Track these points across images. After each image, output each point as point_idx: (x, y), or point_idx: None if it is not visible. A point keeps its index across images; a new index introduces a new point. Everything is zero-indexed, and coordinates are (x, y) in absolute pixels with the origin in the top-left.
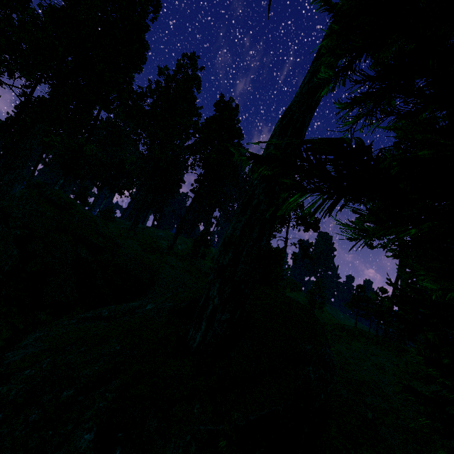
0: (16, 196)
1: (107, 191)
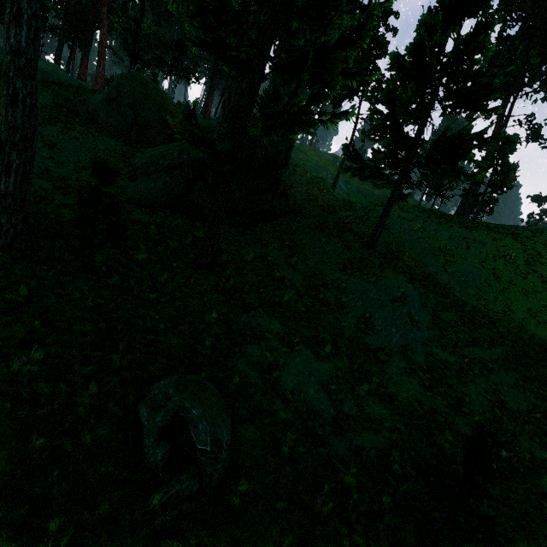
0: (119, 78)
1: (174, 78)
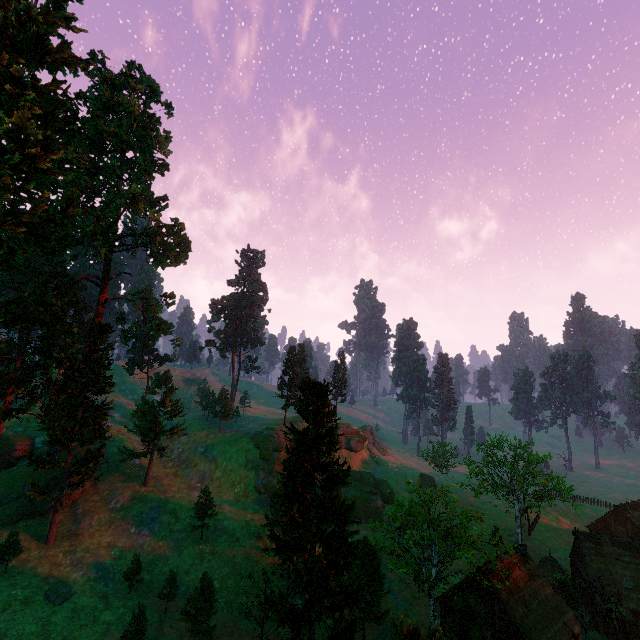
0: None
1: None
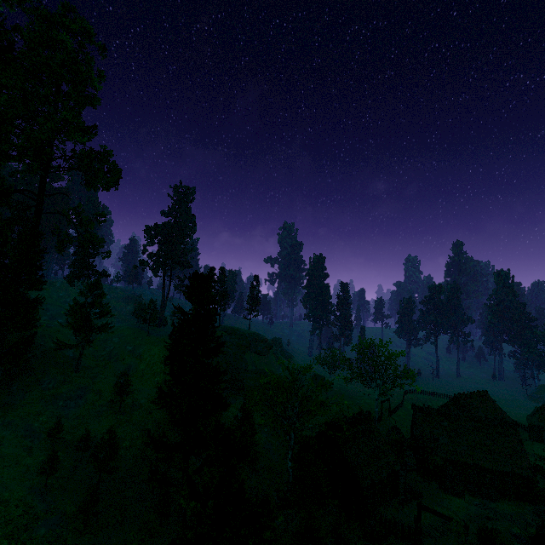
0: None
1: None
